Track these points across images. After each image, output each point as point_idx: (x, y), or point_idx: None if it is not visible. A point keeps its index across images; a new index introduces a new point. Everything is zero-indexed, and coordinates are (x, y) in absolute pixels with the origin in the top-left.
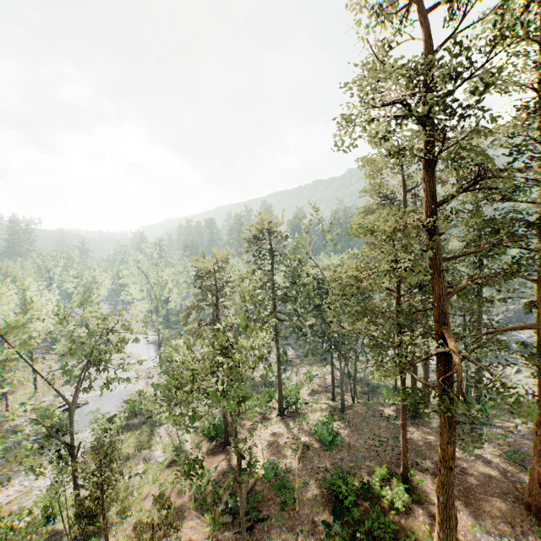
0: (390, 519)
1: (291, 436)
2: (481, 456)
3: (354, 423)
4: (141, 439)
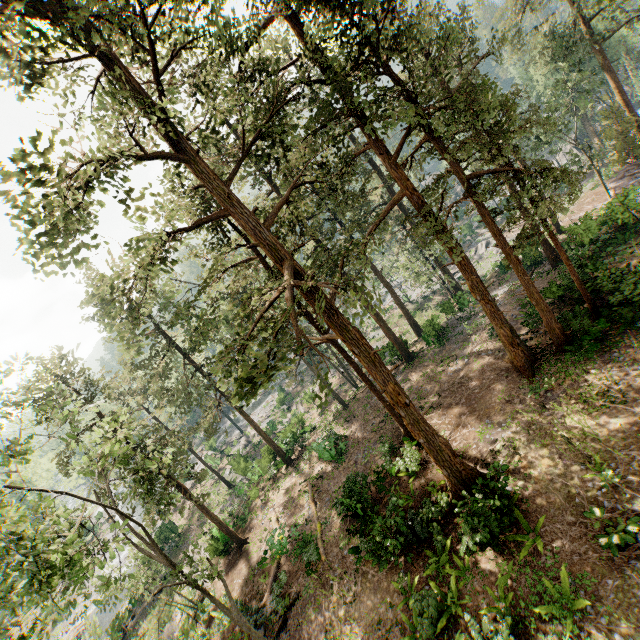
0: (411, 490)
1: (303, 479)
2: (471, 354)
3: (359, 413)
4: (162, 614)
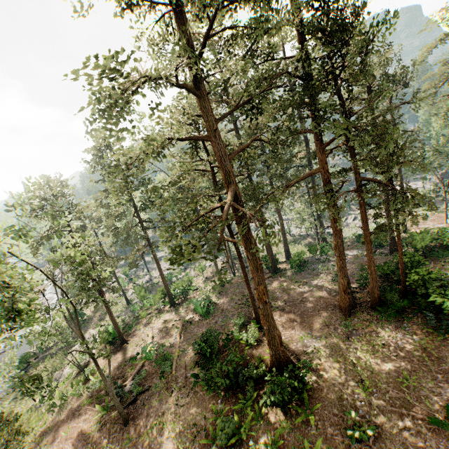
0: (245, 354)
1: (178, 319)
2: (316, 285)
3: (230, 292)
4: (55, 364)
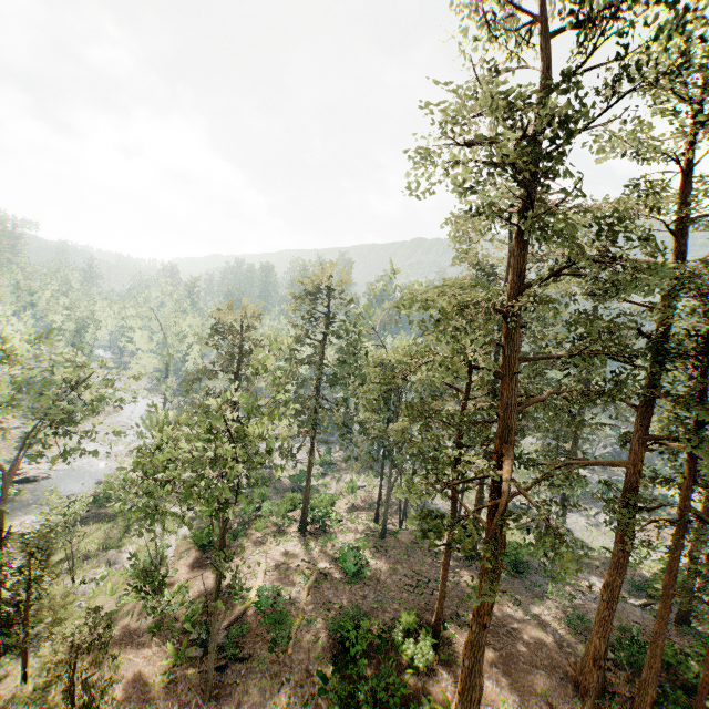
0: (405, 680)
1: (307, 559)
2: (538, 617)
3: (393, 553)
4: (111, 536)
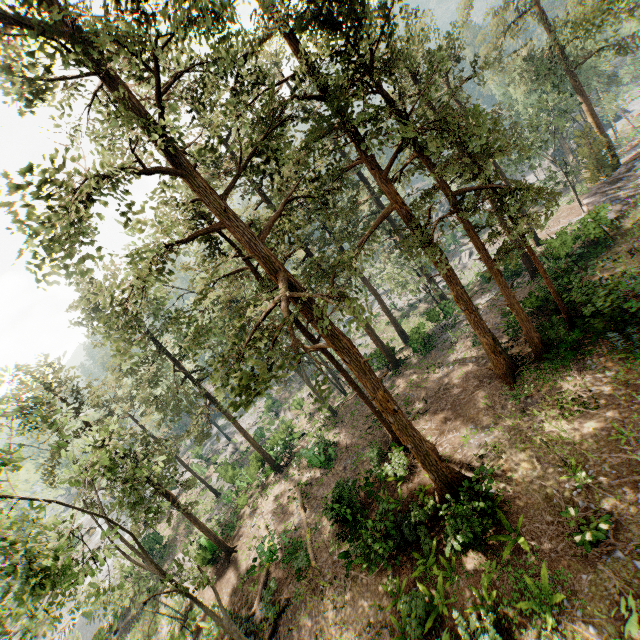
0: (399, 494)
1: (293, 486)
2: (456, 361)
3: (347, 419)
4: (146, 627)
